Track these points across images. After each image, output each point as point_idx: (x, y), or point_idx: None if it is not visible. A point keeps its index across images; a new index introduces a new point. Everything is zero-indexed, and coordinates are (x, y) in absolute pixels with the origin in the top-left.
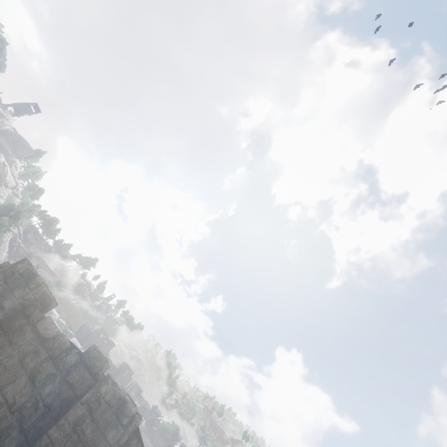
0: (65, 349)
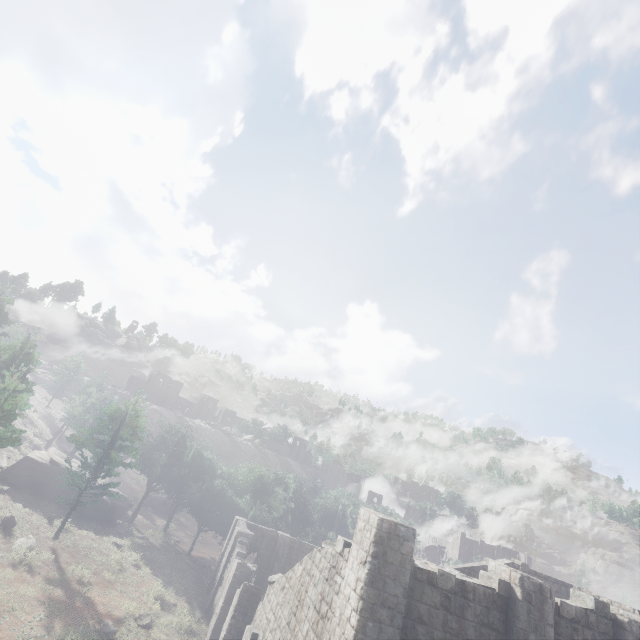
0: (584, 615)
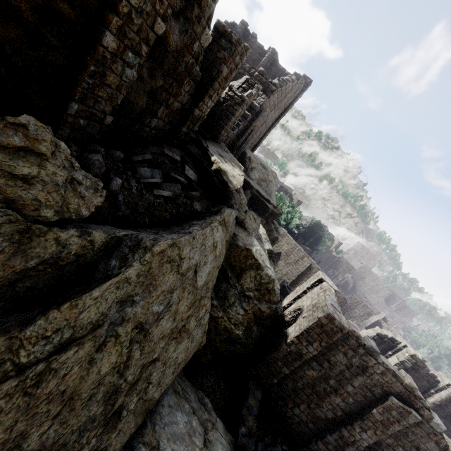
0: (286, 191)
